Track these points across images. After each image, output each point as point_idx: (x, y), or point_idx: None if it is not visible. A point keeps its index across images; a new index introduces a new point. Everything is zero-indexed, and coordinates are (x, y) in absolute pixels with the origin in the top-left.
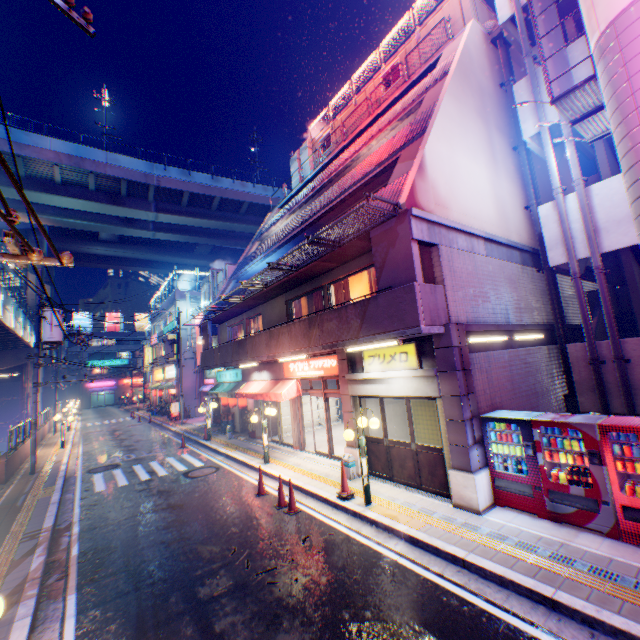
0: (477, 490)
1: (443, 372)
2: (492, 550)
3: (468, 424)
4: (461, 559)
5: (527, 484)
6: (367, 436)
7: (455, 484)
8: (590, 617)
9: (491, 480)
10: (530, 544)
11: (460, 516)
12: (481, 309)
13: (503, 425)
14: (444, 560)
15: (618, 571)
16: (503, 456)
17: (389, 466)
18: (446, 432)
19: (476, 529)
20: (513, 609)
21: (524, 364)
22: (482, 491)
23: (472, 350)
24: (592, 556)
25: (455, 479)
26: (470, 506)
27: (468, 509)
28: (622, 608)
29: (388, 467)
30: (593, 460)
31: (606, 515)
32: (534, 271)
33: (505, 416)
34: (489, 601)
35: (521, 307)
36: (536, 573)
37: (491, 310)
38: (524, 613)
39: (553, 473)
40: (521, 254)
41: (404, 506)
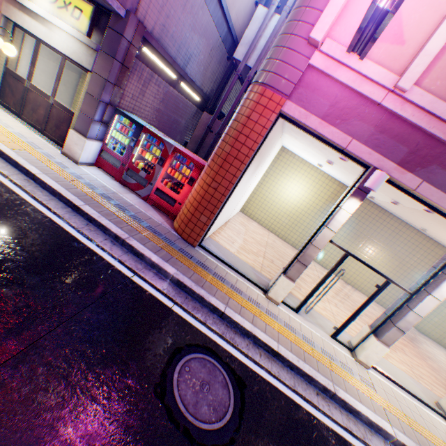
0: (84, 150)
1: (105, 54)
2: (64, 180)
3: (103, 106)
4: (33, 175)
5: (121, 162)
6: (10, 70)
7: (71, 141)
8: (93, 218)
9: (101, 151)
10: (95, 187)
11: (61, 159)
12: (171, 38)
13: (129, 123)
14: (20, 172)
15: (131, 210)
16: (117, 141)
17: (23, 106)
18: (83, 102)
19: (66, 168)
20: (49, 205)
21: (176, 106)
22: (89, 153)
23: (142, 60)
24: (125, 202)
25: (72, 137)
26: (74, 158)
27: (72, 159)
28: (115, 220)
29: (22, 107)
30: (160, 163)
31: (148, 190)
32: (226, 57)
33: (133, 117)
34: (34, 198)
35: (201, 70)
36: (82, 196)
37: (179, 48)
38: (55, 208)
39: (138, 162)
40: (228, 34)
41: (15, 135)
